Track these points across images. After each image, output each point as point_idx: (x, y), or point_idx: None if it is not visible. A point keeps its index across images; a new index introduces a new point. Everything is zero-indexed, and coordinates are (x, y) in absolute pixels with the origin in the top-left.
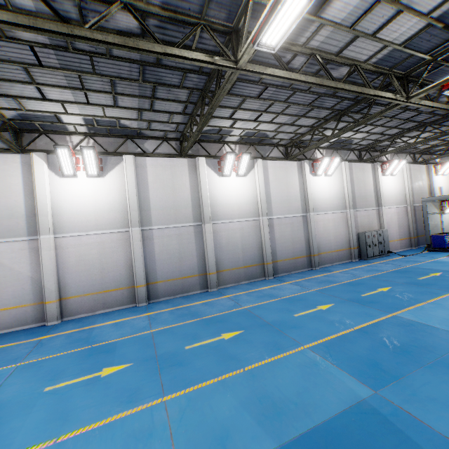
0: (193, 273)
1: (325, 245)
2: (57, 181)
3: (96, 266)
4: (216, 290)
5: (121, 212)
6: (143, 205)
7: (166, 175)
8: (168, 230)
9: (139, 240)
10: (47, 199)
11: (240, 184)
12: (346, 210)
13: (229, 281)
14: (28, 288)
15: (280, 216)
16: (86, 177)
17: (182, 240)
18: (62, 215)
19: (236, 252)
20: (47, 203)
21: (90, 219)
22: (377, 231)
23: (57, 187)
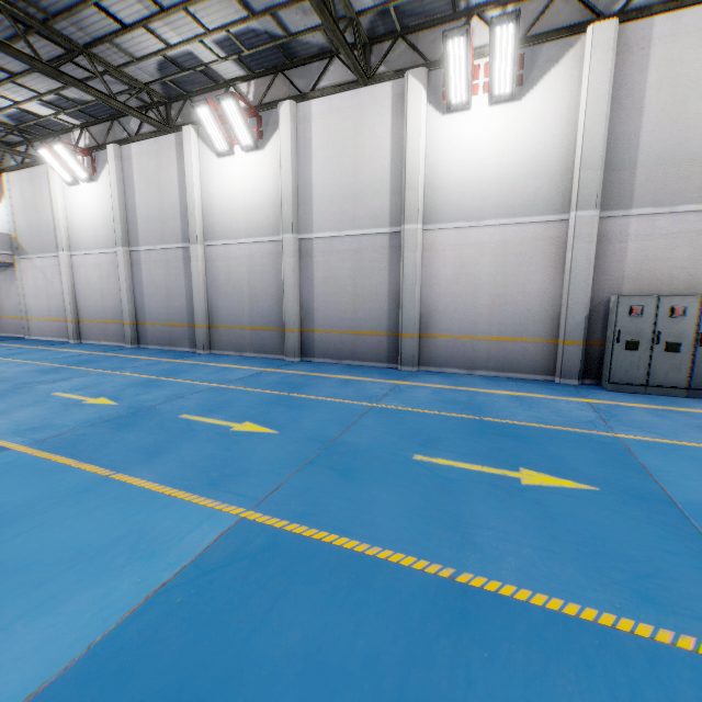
0: (182, 321)
1: (455, 318)
2: (68, 191)
3: (98, 292)
4: (203, 353)
5: (113, 226)
6: (131, 217)
7: (152, 167)
8: (155, 253)
9: (123, 265)
10: (60, 212)
11: (253, 167)
12: (569, 215)
13: (227, 346)
14: (62, 304)
15: (331, 233)
16: (86, 184)
17: (170, 270)
18: (74, 230)
19: (240, 299)
20: (60, 217)
21: (92, 236)
22: (700, 297)
23: (69, 199)
